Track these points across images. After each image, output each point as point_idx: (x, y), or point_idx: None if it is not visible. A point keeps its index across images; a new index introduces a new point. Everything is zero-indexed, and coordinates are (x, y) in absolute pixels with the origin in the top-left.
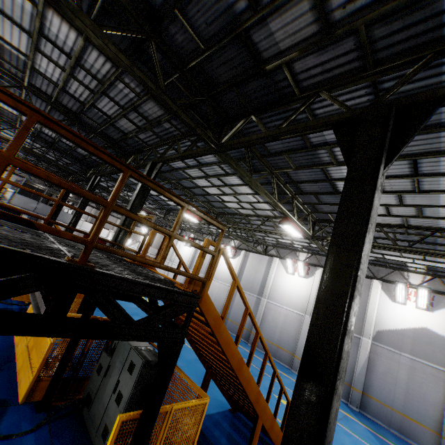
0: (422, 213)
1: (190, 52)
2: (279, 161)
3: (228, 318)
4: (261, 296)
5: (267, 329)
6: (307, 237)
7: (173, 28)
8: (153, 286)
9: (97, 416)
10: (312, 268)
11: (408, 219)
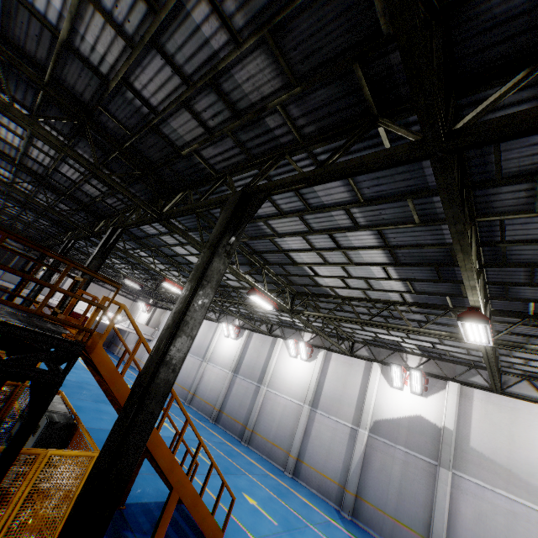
0: (372, 285)
1: (123, 136)
2: None
3: (223, 412)
4: (261, 384)
5: (264, 424)
6: (285, 311)
7: (103, 118)
8: (27, 329)
9: None
10: (316, 350)
11: (366, 292)
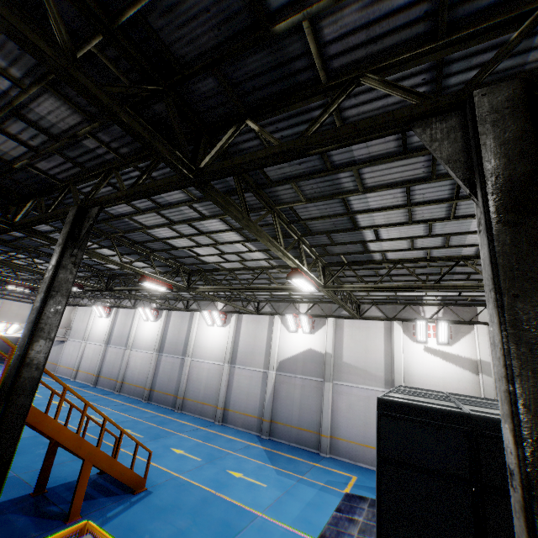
0: (243, 257)
1: None
2: (107, 227)
3: (154, 390)
4: (185, 356)
5: (193, 389)
6: (183, 289)
7: None
8: None
9: None
10: (229, 316)
11: (243, 262)
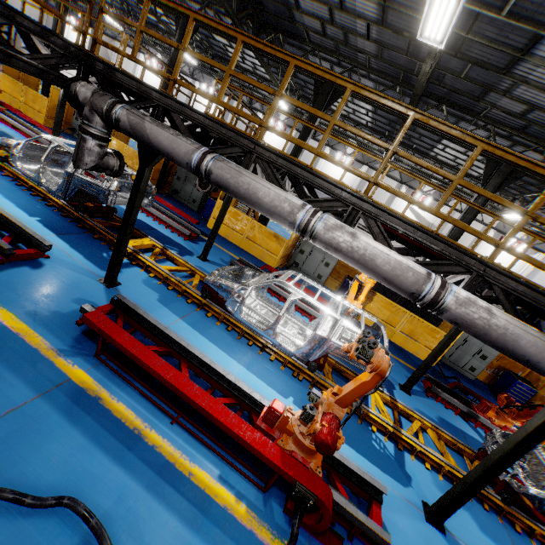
0: (355, 113)
1: None
2: None
3: None
4: None
5: None
6: (291, 109)
7: None
8: None
9: (186, 197)
10: (288, 130)
11: (349, 114)
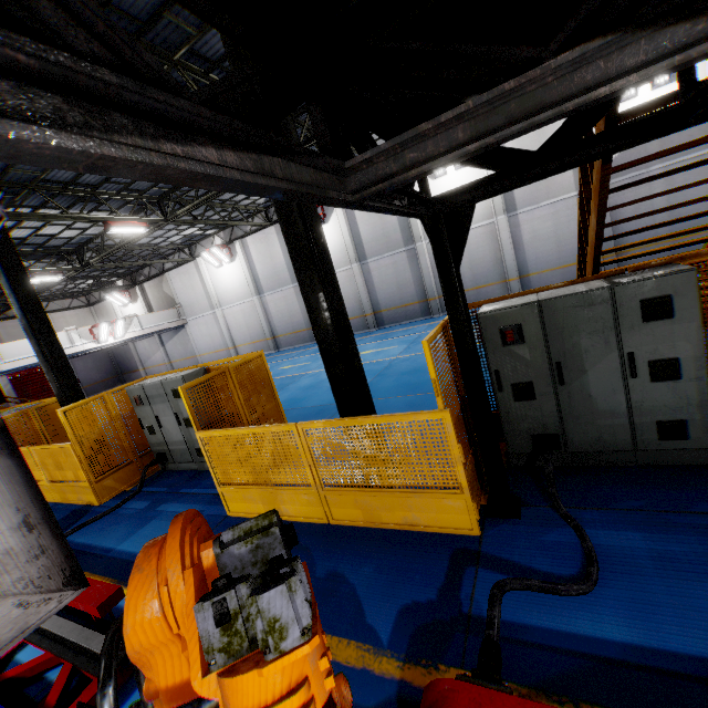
0: None
1: None
2: None
3: (380, 311)
4: (414, 243)
5: None
6: None
7: None
8: None
9: (611, 435)
10: None
11: None
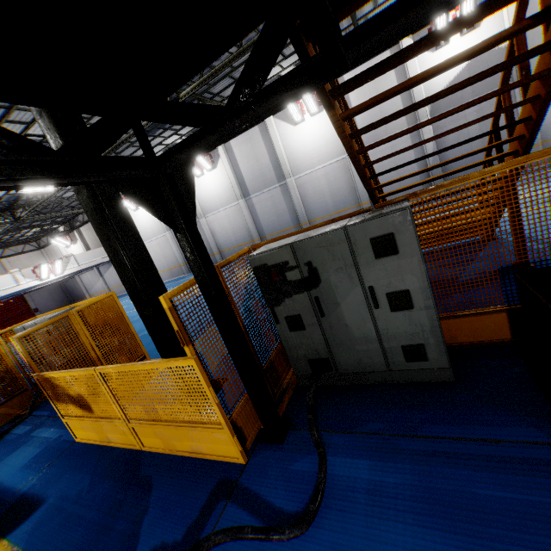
0: None
1: None
2: None
3: (265, 236)
4: (285, 179)
5: (316, 207)
6: None
7: None
8: None
9: (368, 359)
10: None
11: None
